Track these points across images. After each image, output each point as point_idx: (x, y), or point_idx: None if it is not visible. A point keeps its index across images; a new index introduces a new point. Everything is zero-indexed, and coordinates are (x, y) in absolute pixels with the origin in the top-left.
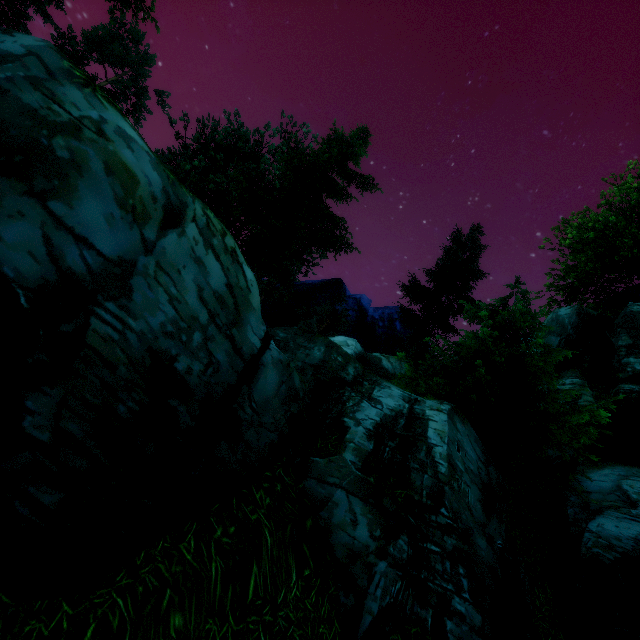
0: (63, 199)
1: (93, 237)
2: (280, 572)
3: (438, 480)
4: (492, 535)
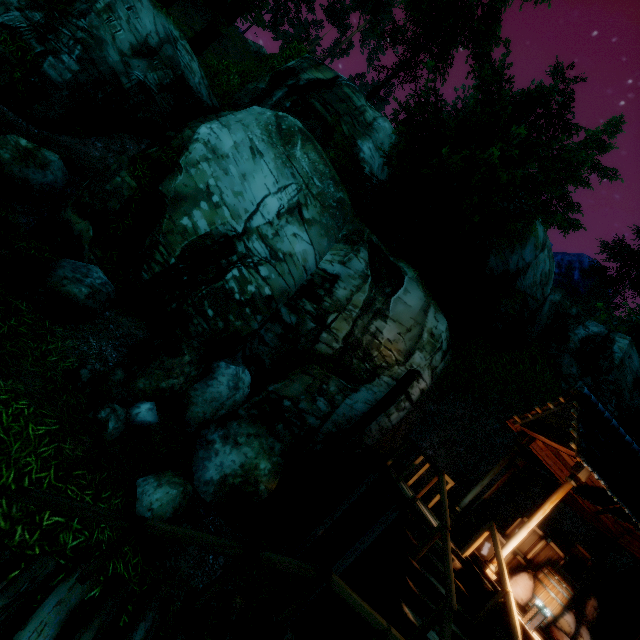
0: (524, 247)
1: (525, 257)
2: (544, 370)
3: (613, 365)
4: (633, 397)
